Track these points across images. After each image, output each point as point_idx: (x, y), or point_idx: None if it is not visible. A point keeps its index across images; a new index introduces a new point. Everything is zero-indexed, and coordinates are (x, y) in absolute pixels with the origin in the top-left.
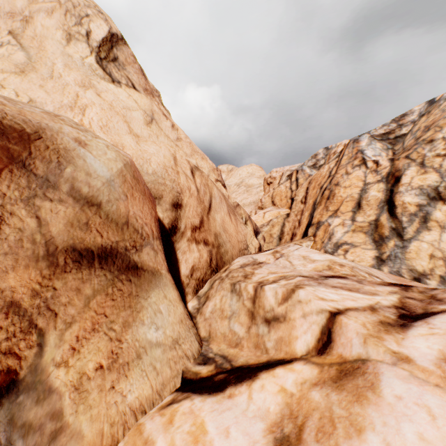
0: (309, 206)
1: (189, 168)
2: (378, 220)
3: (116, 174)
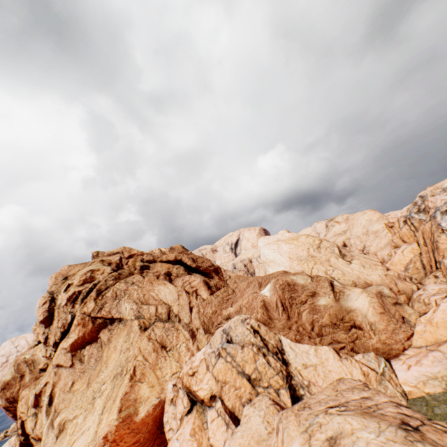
0: (429, 250)
1: (384, 276)
2: None
3: (388, 291)
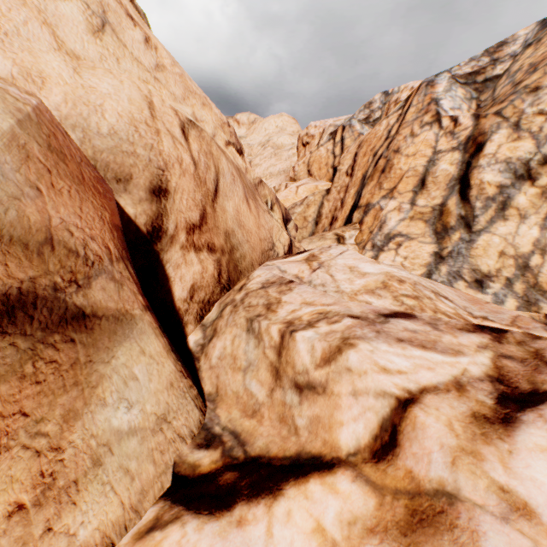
0: (356, 181)
1: (178, 123)
2: (444, 205)
3: (1, 143)
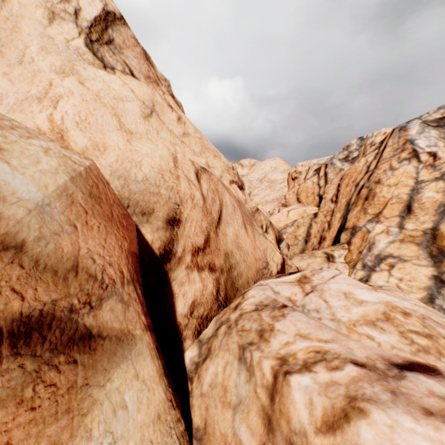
0: (341, 206)
1: (194, 170)
2: (436, 229)
3: (55, 194)
